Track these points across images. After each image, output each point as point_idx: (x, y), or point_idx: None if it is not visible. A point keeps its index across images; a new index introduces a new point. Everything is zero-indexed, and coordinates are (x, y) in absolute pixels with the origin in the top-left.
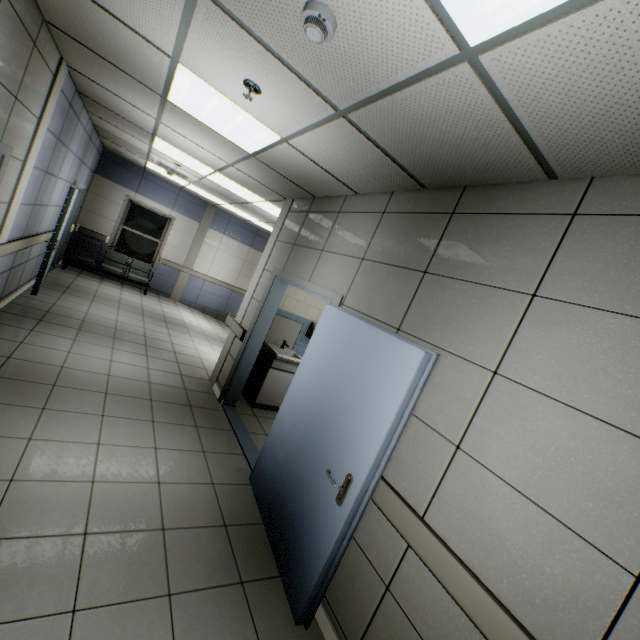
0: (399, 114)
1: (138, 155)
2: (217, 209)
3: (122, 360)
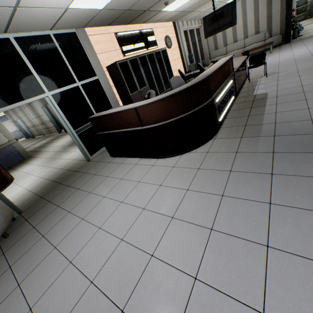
0: None
1: None
2: None
3: None
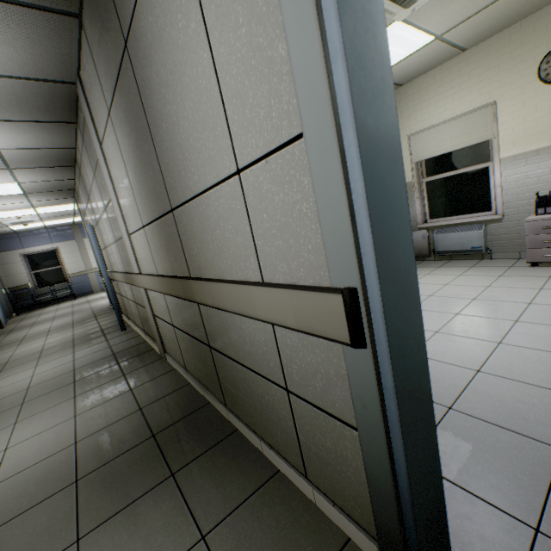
0: (18, 161)
1: (0, 227)
2: (79, 225)
3: (58, 322)
